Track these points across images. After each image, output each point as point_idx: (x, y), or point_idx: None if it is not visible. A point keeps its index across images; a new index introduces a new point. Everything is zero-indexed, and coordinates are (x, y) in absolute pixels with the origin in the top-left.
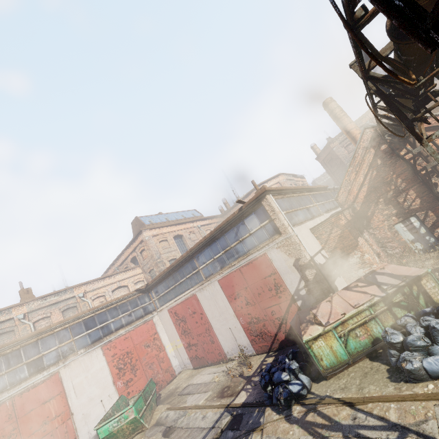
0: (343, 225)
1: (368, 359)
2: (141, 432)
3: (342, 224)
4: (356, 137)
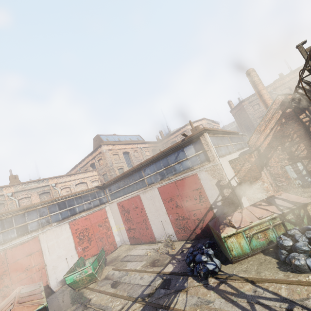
0: (253, 161)
1: (262, 253)
2: (94, 282)
3: (252, 161)
4: (266, 100)
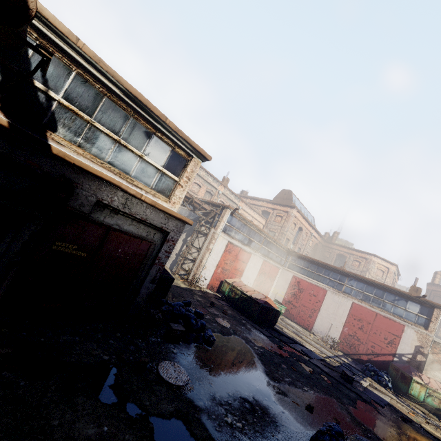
0: None
1: (425, 409)
2: None
3: None
4: None
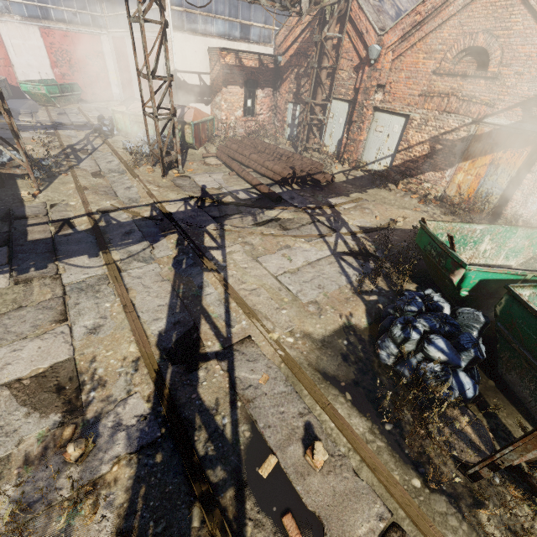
0: (222, 64)
1: None
2: (55, 107)
3: (222, 63)
4: None
